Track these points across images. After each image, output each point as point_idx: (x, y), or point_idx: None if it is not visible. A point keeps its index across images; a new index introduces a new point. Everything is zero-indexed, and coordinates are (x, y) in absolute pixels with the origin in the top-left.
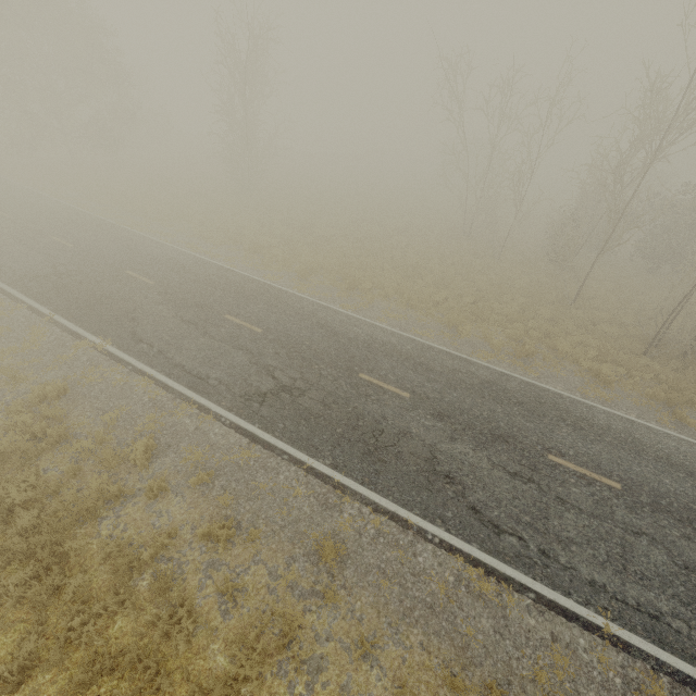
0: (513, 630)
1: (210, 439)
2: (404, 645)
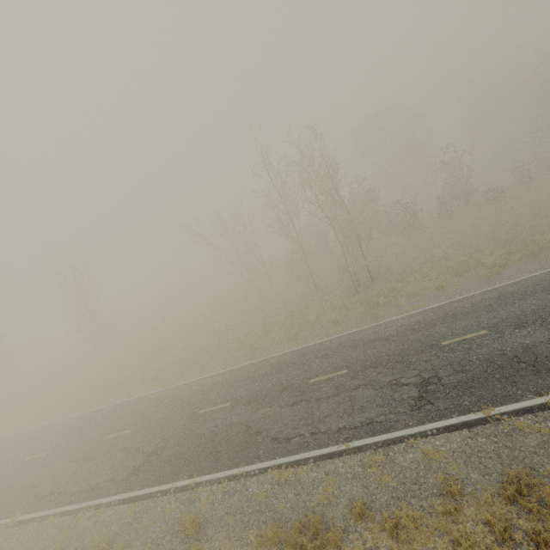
0: (306, 486)
1: (106, 522)
2: (246, 544)
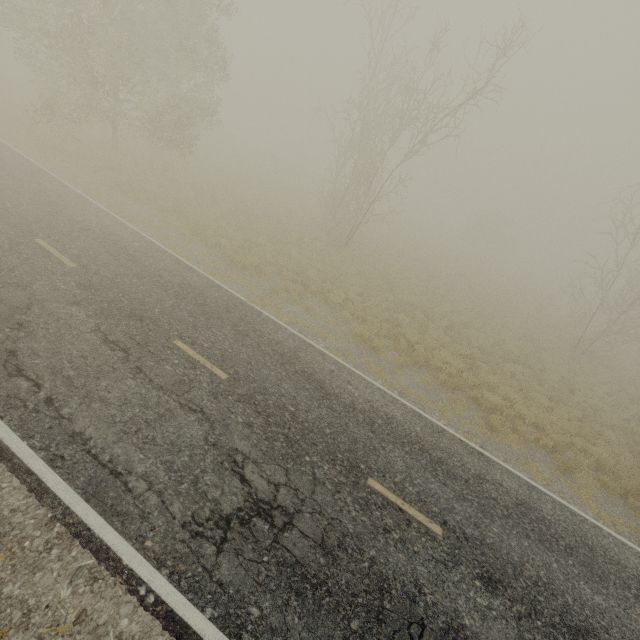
0: None
1: None
2: None
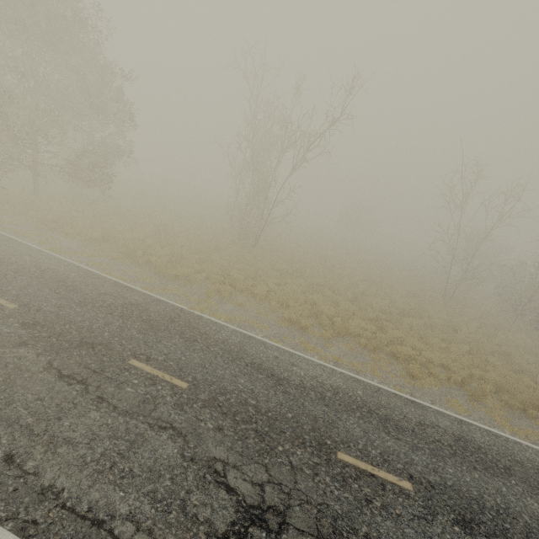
0: None
1: None
2: None
